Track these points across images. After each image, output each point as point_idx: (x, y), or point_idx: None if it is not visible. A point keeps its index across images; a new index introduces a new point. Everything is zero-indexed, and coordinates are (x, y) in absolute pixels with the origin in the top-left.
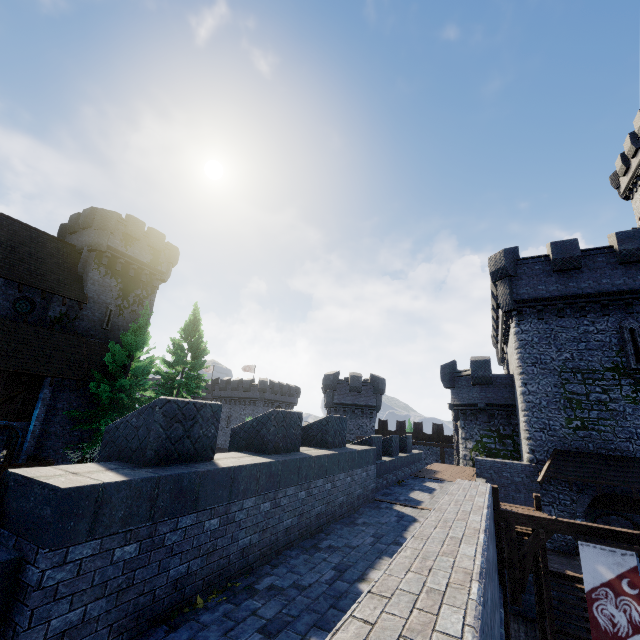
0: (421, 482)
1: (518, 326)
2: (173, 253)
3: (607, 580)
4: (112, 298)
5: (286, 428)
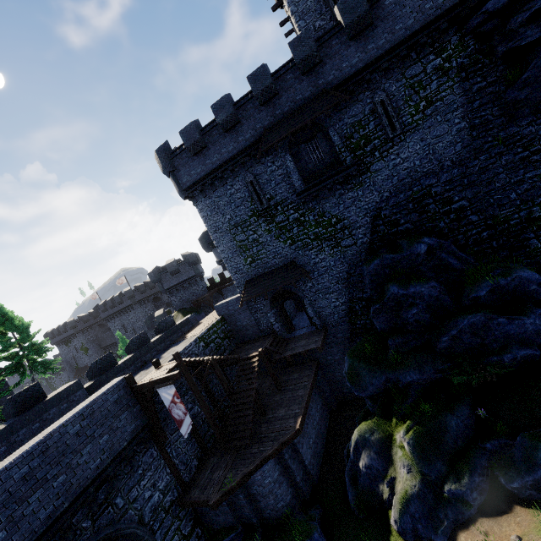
0: (164, 353)
1: (197, 207)
2: None
3: (171, 400)
4: None
5: None
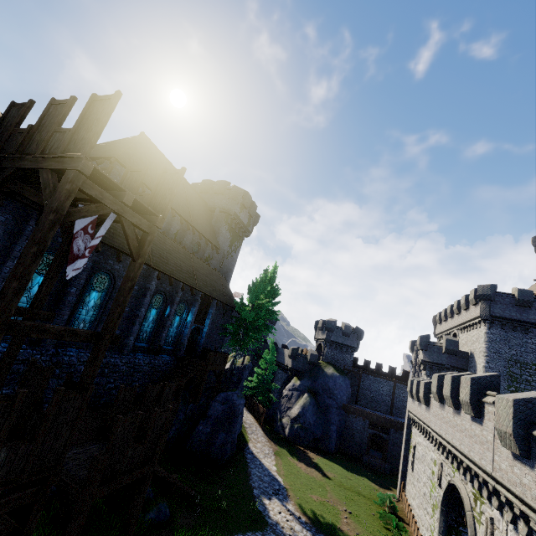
0: None
1: (489, 329)
2: (257, 219)
3: None
4: (226, 246)
5: None
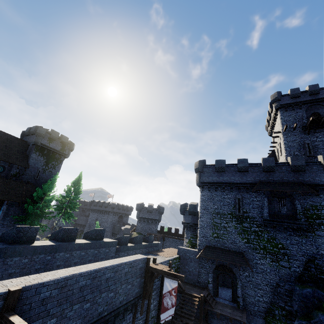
0: (146, 255)
1: (201, 192)
2: (71, 146)
3: (169, 290)
4: (41, 165)
5: (69, 233)
